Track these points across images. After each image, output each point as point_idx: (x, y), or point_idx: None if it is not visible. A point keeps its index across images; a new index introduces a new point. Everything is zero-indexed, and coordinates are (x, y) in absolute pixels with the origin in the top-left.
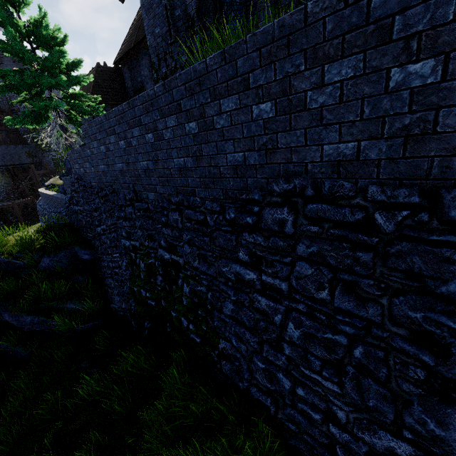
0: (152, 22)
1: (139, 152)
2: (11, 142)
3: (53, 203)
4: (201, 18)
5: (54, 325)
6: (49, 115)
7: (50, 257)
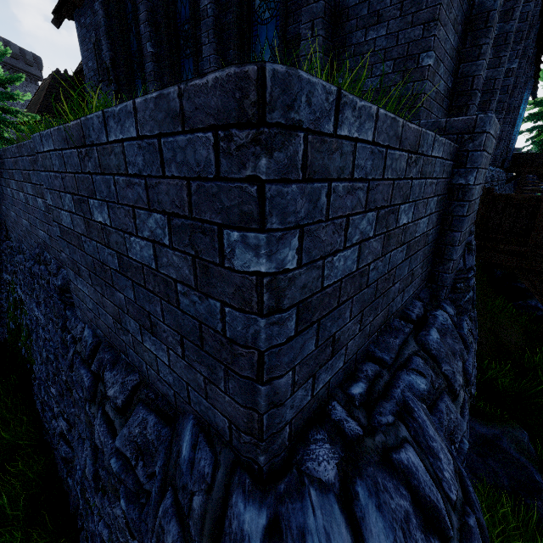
0: (86, 54)
1: (0, 197)
2: None
3: None
4: (117, 69)
5: None
6: None
7: None
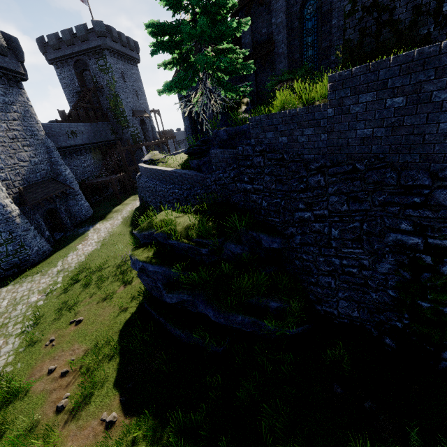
0: None
1: None
2: (98, 120)
3: (171, 179)
4: None
5: (262, 326)
6: (195, 78)
7: (232, 244)
